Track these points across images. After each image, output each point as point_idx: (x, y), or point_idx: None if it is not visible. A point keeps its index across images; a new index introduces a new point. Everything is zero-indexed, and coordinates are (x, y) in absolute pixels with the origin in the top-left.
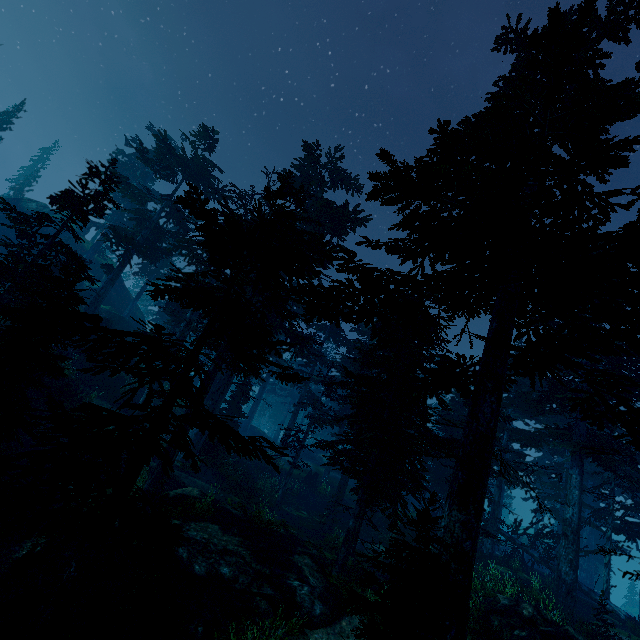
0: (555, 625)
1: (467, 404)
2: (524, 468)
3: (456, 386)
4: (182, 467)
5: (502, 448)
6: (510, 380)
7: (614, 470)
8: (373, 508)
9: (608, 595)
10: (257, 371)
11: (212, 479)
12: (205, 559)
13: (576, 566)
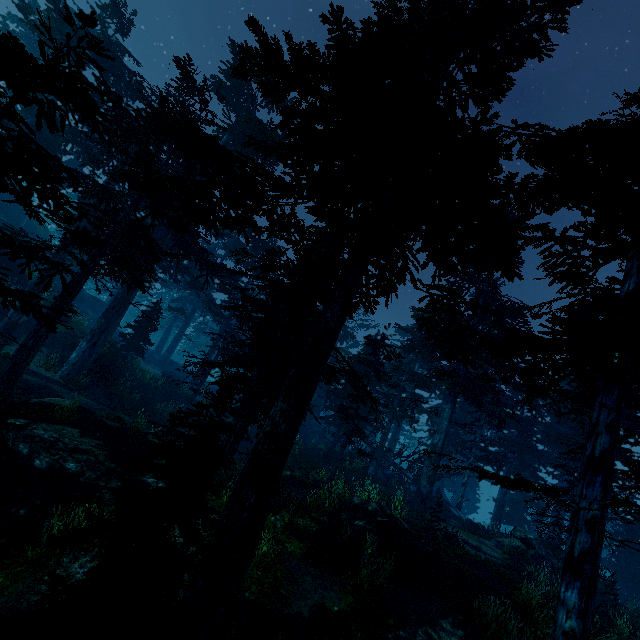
0: (391, 517)
1: (367, 343)
2: (420, 409)
3: (321, 301)
4: (65, 383)
5: (399, 388)
6: (374, 301)
7: (481, 407)
8: (252, 423)
9: (460, 507)
10: (141, 283)
11: (102, 398)
12: (50, 455)
13: (433, 481)
